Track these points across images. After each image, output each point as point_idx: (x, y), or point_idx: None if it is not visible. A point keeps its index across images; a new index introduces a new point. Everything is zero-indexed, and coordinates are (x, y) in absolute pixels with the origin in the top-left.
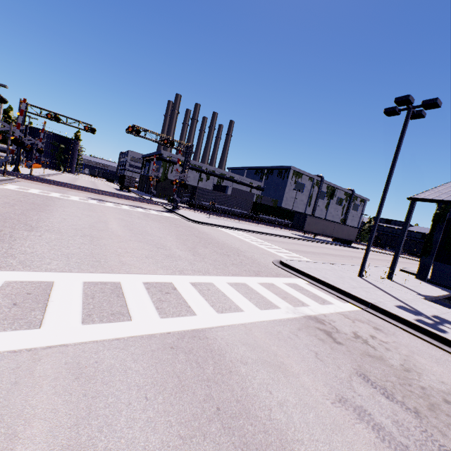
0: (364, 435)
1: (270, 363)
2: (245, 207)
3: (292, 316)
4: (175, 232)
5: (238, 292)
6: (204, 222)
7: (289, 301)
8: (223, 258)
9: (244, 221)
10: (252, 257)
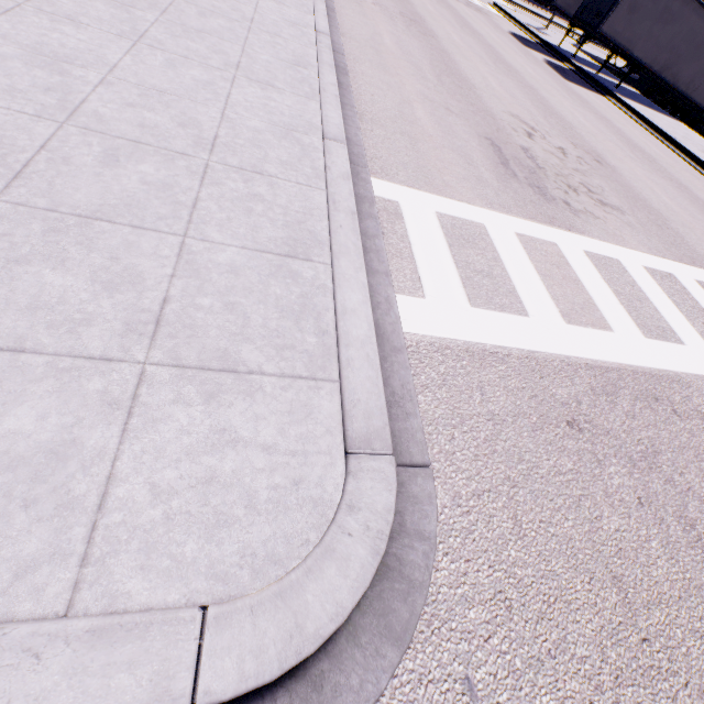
0: None
1: None
2: None
3: None
4: None
5: None
6: None
7: None
8: None
9: (530, 4)
10: None
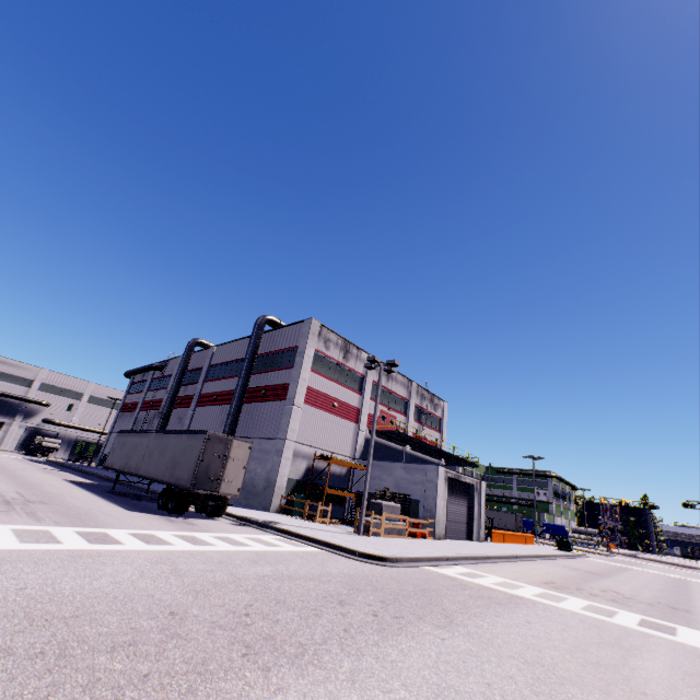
0: None
1: None
2: None
3: None
4: None
5: None
6: None
7: None
8: None
9: None
10: None
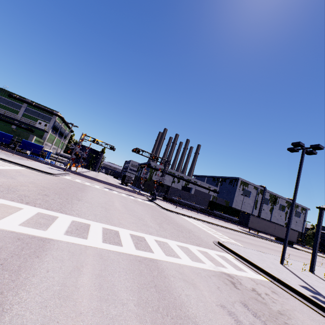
0: (227, 319)
1: (187, 281)
2: (203, 204)
3: (212, 269)
4: (151, 213)
5: (181, 250)
6: (171, 210)
7: (214, 263)
8: (178, 232)
9: (201, 214)
10: (198, 236)
